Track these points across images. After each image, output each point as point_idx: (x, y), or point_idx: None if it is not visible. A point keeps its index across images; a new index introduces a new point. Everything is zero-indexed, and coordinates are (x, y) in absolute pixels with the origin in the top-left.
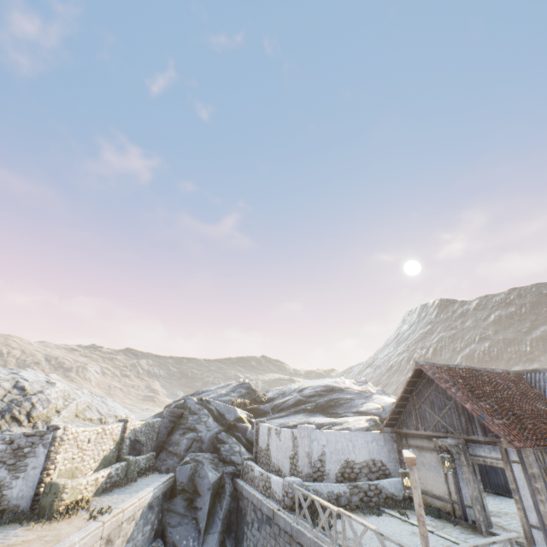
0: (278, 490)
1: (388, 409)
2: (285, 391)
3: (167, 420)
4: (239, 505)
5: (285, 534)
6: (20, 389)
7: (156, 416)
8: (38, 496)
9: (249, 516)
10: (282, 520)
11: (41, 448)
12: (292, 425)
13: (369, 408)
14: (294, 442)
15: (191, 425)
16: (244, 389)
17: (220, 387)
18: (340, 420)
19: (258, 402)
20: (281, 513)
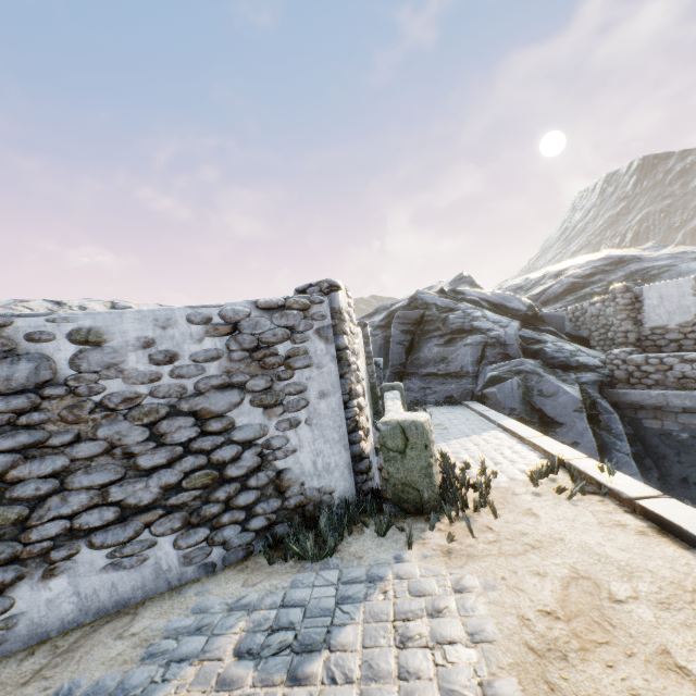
0: None
1: None
2: (522, 285)
3: (398, 332)
4: (649, 428)
5: None
6: None
7: None
8: (363, 461)
9: None
10: None
11: (315, 343)
12: None
13: None
14: None
15: (462, 324)
16: (468, 285)
17: None
18: None
19: None
20: None
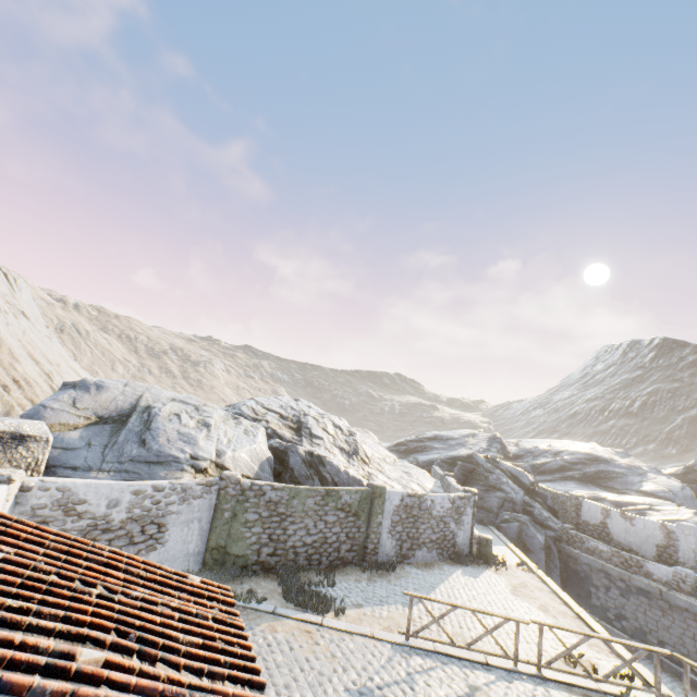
0: (658, 573)
1: (680, 496)
2: (532, 450)
3: (459, 473)
4: (571, 567)
5: (682, 611)
6: (338, 428)
7: (425, 462)
8: (472, 544)
9: (596, 581)
10: (682, 600)
11: (468, 508)
12: (586, 498)
13: (654, 490)
14: (667, 534)
15: (495, 484)
16: (498, 444)
17: (464, 436)
18: (637, 501)
19: (506, 458)
20: (675, 594)
